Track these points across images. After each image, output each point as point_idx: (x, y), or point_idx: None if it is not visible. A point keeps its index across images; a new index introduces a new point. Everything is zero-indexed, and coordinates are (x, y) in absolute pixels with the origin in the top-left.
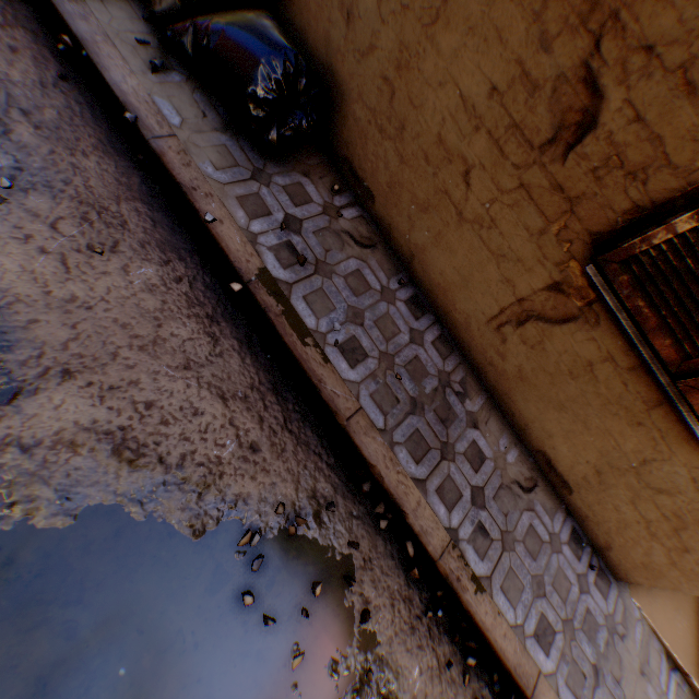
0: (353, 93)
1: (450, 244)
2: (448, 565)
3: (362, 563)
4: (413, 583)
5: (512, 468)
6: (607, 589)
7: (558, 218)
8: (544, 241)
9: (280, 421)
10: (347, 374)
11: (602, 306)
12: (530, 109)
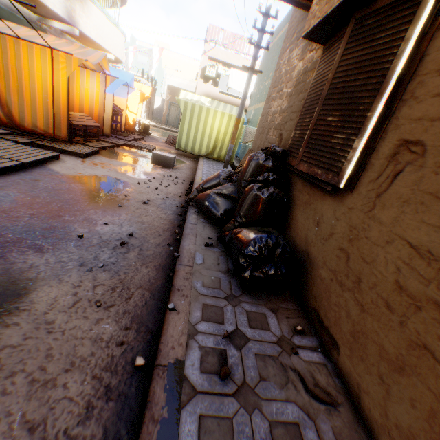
0: (320, 261)
1: None
2: None
3: None
4: None
5: None
6: None
7: None
8: None
9: None
10: None
11: None
12: None
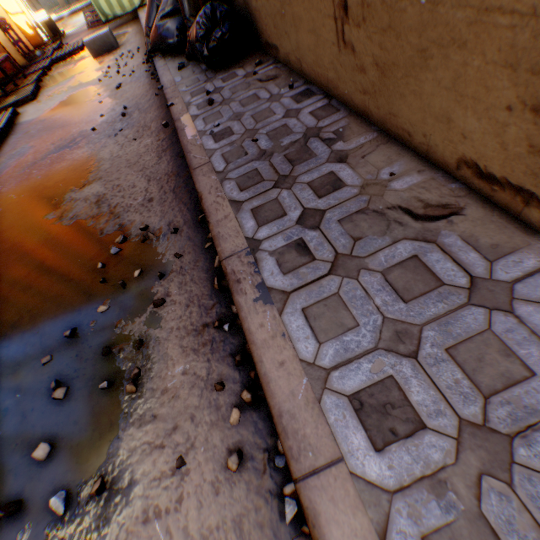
0: None
1: (298, 17)
2: (231, 266)
3: (178, 269)
4: (216, 297)
5: (398, 194)
6: None
7: None
8: None
9: (171, 188)
10: (210, 146)
11: None
12: None
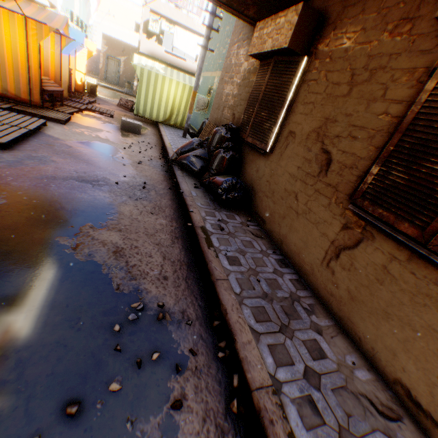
0: (258, 189)
1: (296, 228)
2: (263, 400)
3: (193, 367)
4: (230, 419)
5: (361, 383)
6: None
7: (333, 196)
8: (331, 208)
9: (184, 276)
10: (226, 265)
11: (370, 226)
12: (310, 167)
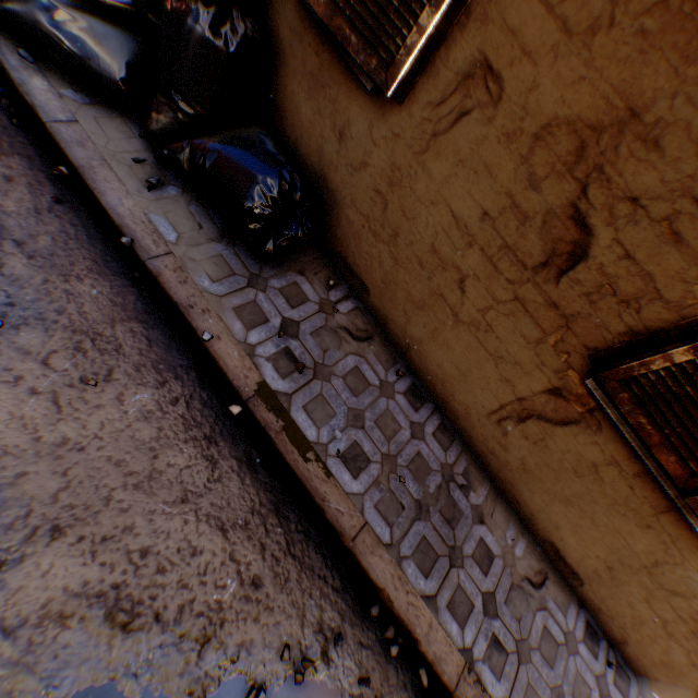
0: (346, 198)
1: (447, 340)
2: (465, 693)
3: None
4: None
5: (521, 561)
6: (627, 686)
7: (554, 332)
8: (541, 350)
9: (282, 545)
10: (351, 486)
11: (603, 414)
12: (521, 234)
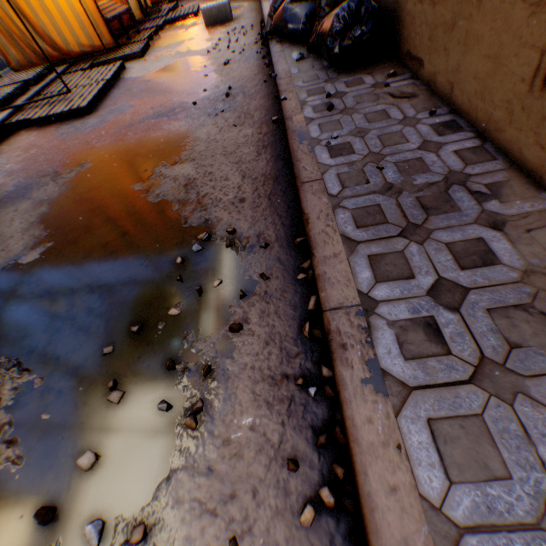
0: None
1: (475, 35)
2: (336, 323)
3: (262, 293)
4: (301, 345)
5: None
6: None
7: None
8: None
9: (267, 193)
10: (324, 160)
11: None
12: None
